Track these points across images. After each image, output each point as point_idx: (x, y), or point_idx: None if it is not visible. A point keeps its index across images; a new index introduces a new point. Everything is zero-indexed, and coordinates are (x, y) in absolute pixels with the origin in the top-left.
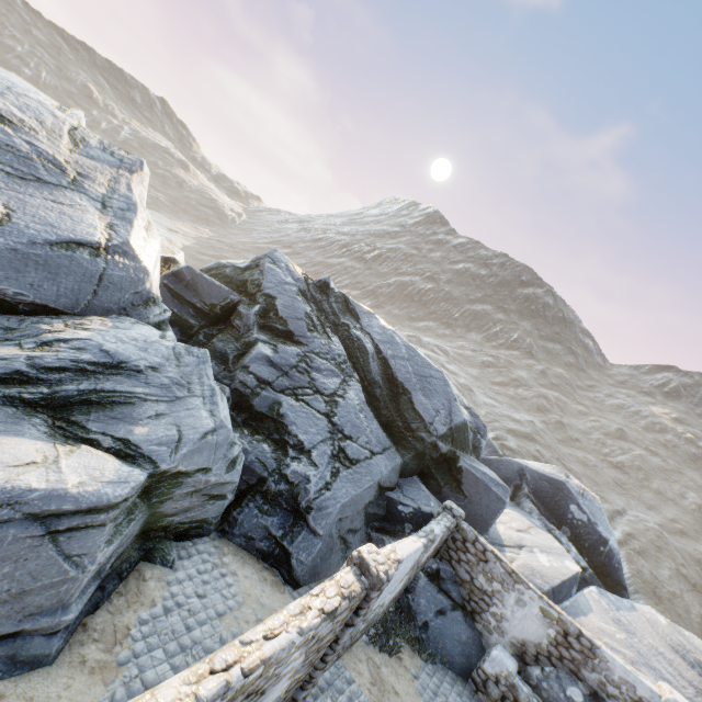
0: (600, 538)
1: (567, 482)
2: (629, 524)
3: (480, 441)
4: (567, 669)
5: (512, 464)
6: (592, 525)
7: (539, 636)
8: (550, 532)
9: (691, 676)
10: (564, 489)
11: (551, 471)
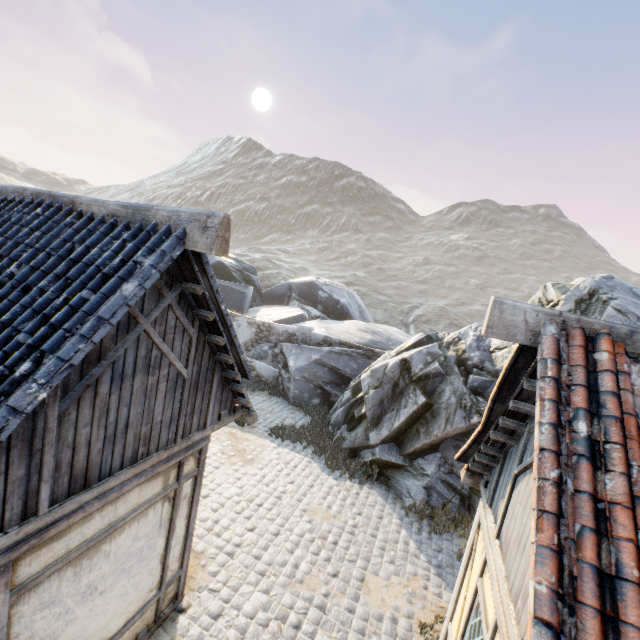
0: (336, 301)
1: (316, 281)
2: (422, 310)
3: (250, 276)
4: (265, 342)
5: (284, 285)
6: (331, 297)
7: (250, 335)
8: (303, 309)
9: (363, 335)
10: (314, 285)
11: (307, 279)
